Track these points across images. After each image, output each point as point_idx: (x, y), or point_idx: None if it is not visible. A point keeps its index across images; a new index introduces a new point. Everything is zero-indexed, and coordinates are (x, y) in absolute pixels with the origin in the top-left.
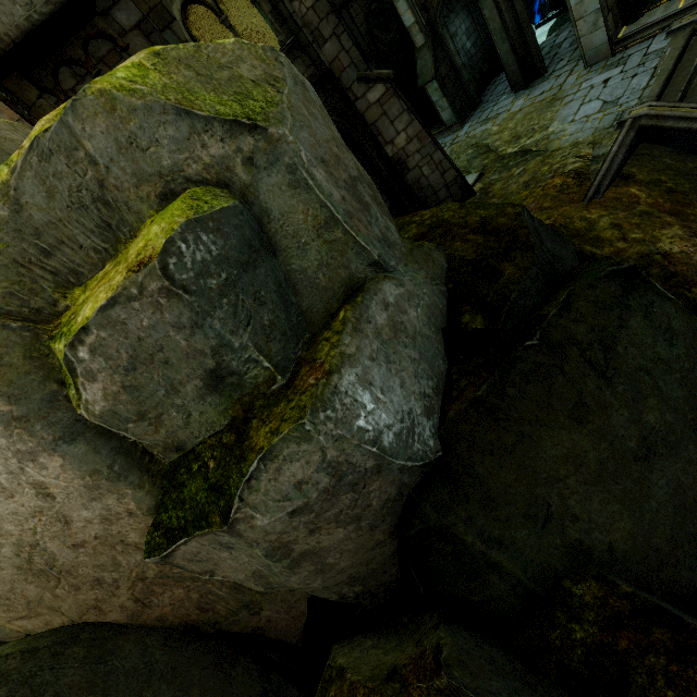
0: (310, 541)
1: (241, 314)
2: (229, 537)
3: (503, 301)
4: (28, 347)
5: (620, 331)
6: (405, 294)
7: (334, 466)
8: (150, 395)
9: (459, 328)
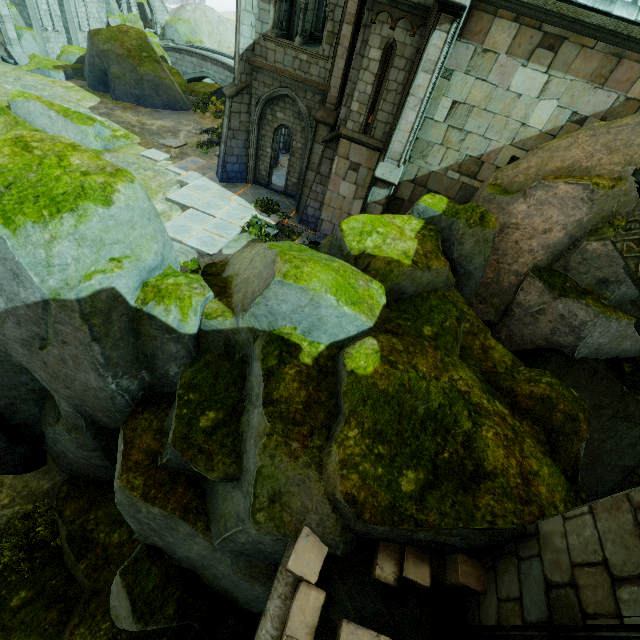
0: (544, 320)
1: (632, 285)
2: (549, 297)
3: (639, 378)
4: (605, 216)
5: (633, 424)
6: (637, 339)
7: (583, 325)
8: (594, 262)
9: (621, 362)
